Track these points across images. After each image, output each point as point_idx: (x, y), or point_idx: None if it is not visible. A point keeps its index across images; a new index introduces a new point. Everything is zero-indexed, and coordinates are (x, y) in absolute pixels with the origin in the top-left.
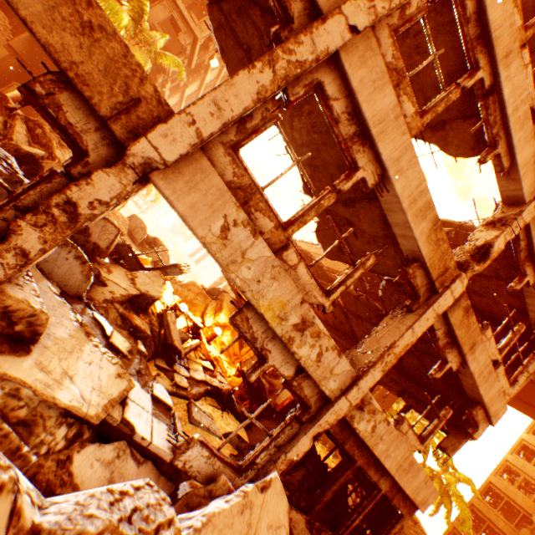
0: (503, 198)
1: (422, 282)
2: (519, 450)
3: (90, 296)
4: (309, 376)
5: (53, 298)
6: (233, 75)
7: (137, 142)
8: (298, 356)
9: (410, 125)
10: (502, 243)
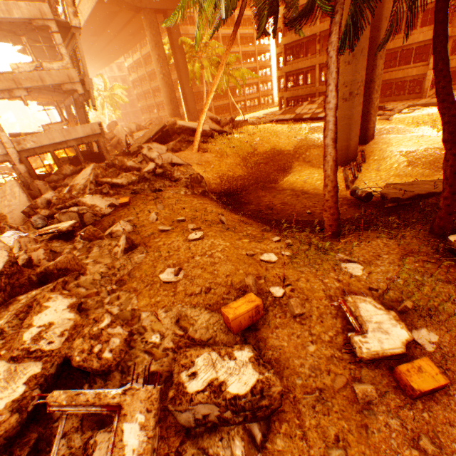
0: None
1: None
2: None
3: None
4: None
5: None
6: None
7: None
8: None
9: None
10: None
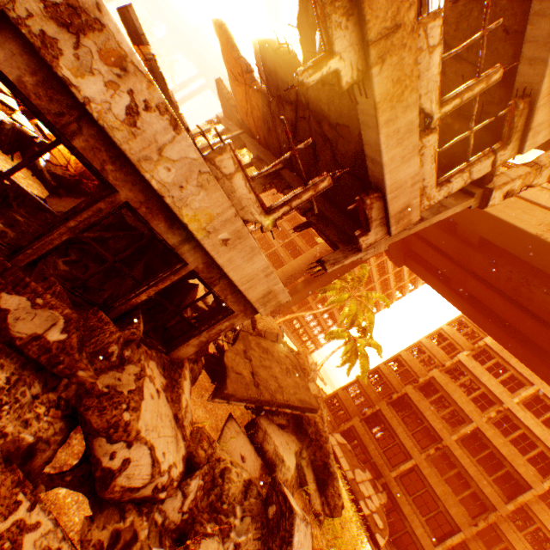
0: None
1: None
2: (435, 337)
3: None
4: None
5: None
6: None
7: None
8: None
9: None
10: None
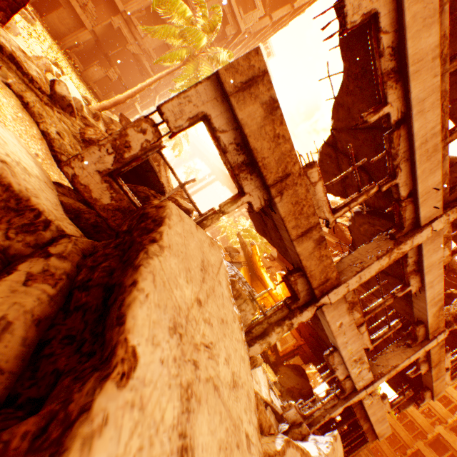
0: None
1: (421, 333)
2: None
3: None
4: (350, 379)
5: None
6: (371, 263)
7: (323, 297)
8: (350, 372)
9: (444, 260)
10: None
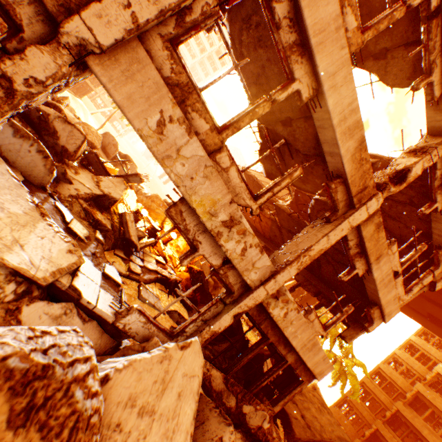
0: (429, 129)
1: (342, 197)
2: (406, 347)
3: (57, 190)
4: (234, 267)
5: (11, 180)
6: None
7: (70, 20)
8: (225, 249)
9: (351, 41)
10: (420, 169)
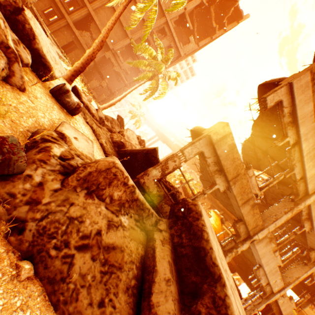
0: None
1: (313, 256)
2: None
3: None
4: (269, 285)
5: None
6: (281, 216)
7: (255, 236)
8: (270, 281)
9: None
10: None
